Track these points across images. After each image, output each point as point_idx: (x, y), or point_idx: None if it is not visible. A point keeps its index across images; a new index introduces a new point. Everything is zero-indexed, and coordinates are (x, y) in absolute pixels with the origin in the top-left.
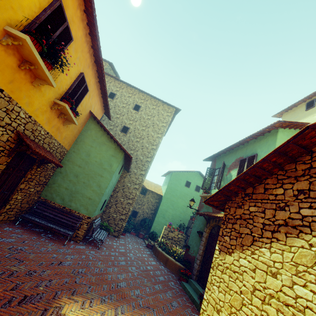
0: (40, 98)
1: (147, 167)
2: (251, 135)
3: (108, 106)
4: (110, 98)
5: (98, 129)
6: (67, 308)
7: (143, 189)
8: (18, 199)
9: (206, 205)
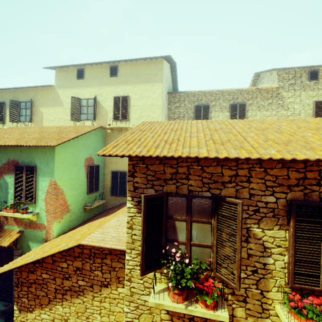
0: None
1: None
2: (25, 145)
3: None
4: None
5: None
6: None
7: None
8: None
9: None
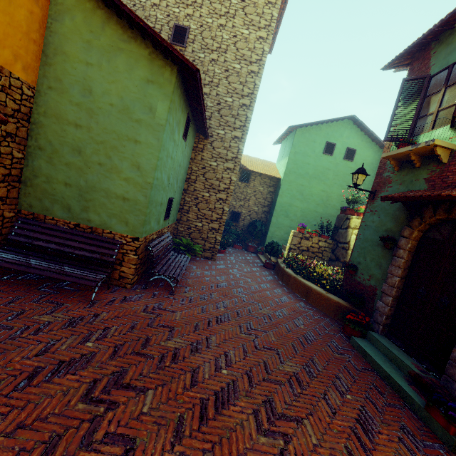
0: None
1: (245, 119)
2: None
3: None
4: None
5: (90, 5)
6: None
7: (244, 172)
8: None
9: (400, 177)
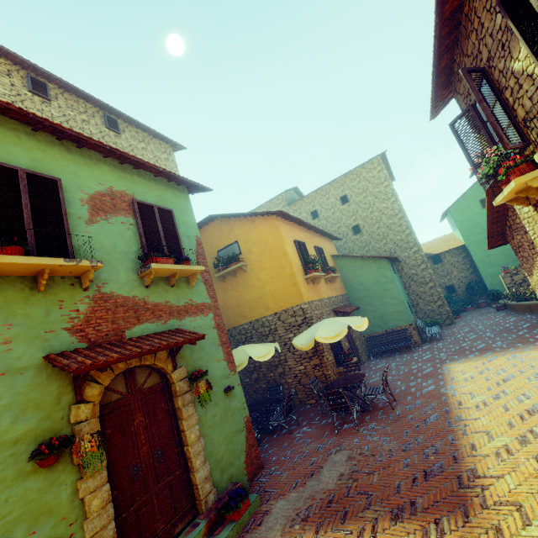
0: (322, 285)
1: (413, 240)
2: None
3: (334, 237)
4: (315, 218)
5: (348, 260)
6: (450, 366)
7: (433, 257)
8: (358, 344)
9: None
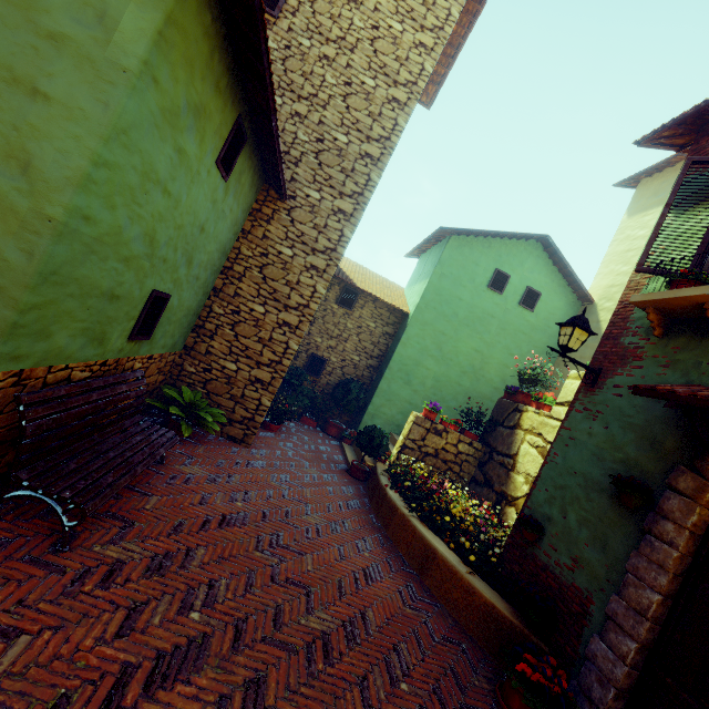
0: None
1: (366, 182)
2: None
3: None
4: None
5: None
6: None
7: (347, 289)
8: None
9: (667, 351)
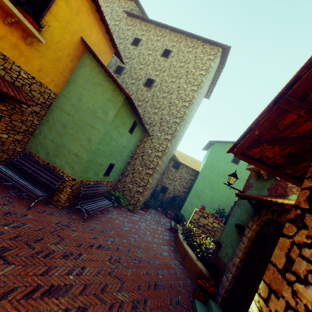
0: None
1: (175, 130)
2: None
3: (111, 35)
4: (134, 45)
5: (95, 65)
6: None
7: (176, 162)
8: None
9: (257, 184)
